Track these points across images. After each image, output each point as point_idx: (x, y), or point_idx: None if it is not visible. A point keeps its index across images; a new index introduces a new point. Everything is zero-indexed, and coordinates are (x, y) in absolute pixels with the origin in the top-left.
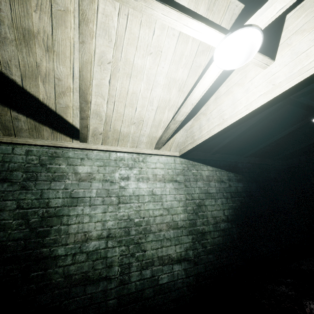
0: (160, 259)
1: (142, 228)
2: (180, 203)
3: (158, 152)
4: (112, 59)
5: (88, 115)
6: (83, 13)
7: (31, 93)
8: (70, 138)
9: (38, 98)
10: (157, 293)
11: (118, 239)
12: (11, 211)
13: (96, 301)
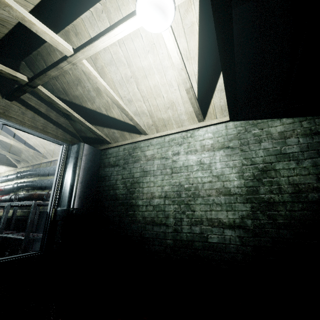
0: (209, 221)
1: (191, 192)
2: (234, 169)
3: (203, 124)
4: (131, 74)
5: (131, 116)
6: (86, 72)
7: (112, 117)
8: (138, 135)
9: (115, 118)
10: (206, 248)
11: (172, 199)
12: (120, 180)
13: (159, 237)
